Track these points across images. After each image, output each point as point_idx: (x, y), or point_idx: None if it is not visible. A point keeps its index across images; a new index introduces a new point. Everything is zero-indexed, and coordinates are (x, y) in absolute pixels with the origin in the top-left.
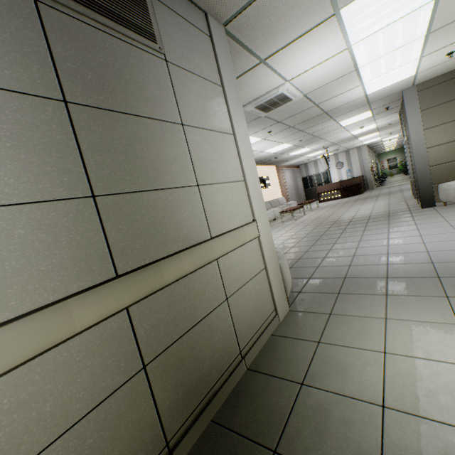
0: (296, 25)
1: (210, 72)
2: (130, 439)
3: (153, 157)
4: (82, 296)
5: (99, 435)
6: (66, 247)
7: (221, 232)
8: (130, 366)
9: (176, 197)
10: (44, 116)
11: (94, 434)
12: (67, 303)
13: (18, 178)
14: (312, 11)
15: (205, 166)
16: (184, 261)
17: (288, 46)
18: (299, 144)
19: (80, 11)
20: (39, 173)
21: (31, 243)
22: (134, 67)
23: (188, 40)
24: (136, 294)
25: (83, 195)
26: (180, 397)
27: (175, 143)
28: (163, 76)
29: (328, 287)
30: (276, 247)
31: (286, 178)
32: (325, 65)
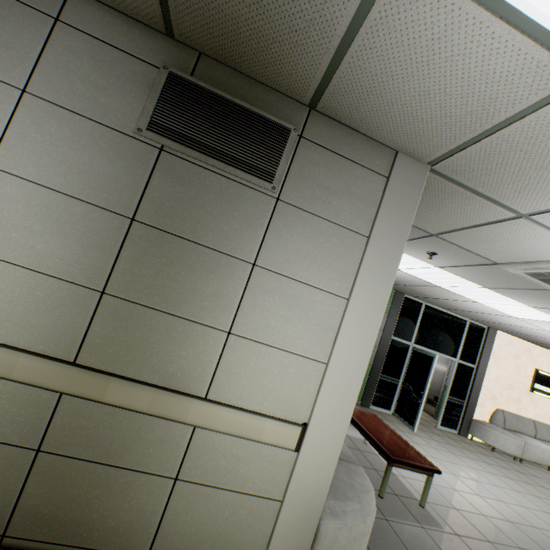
0: None
1: (353, 218)
2: None
3: (188, 283)
4: (32, 357)
5: None
6: (57, 317)
7: (227, 401)
8: (30, 437)
9: (188, 330)
10: (109, 226)
11: None
12: (19, 354)
13: (63, 260)
14: None
15: (259, 318)
16: (140, 395)
17: None
18: None
19: (194, 156)
20: (77, 262)
21: (39, 302)
22: (225, 201)
23: (336, 180)
24: (70, 387)
25: (96, 288)
26: (45, 511)
27: (228, 279)
28: (261, 213)
29: None
30: (461, 509)
31: None
32: None
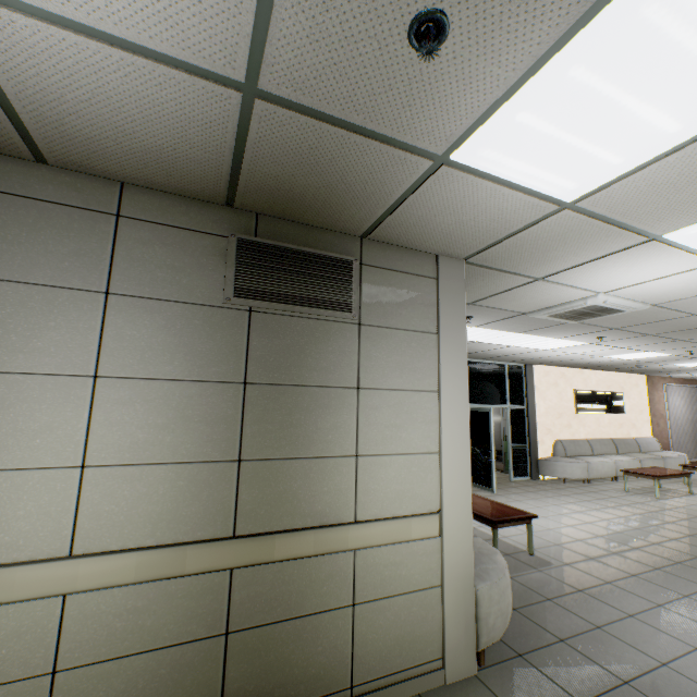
0: (579, 252)
1: (421, 321)
2: (191, 694)
3: (310, 425)
4: (199, 546)
5: (170, 671)
6: (205, 499)
7: (373, 516)
8: (215, 624)
9: (323, 467)
10: (226, 396)
11: (168, 668)
12: (186, 547)
13: (194, 443)
14: (602, 241)
15: (376, 433)
16: (304, 540)
17: (579, 267)
18: (691, 355)
19: (282, 308)
20: (207, 440)
21: (184, 492)
22: (318, 340)
23: (399, 293)
24: (241, 559)
25: (232, 458)
26: (251, 688)
27: (341, 408)
28: (350, 341)
29: (574, 678)
30: (561, 543)
31: (669, 402)
32: (677, 278)
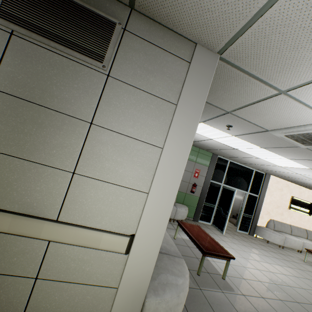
0: None
1: (165, 91)
2: None
3: (39, 137)
4: None
5: None
6: None
7: (74, 221)
8: None
9: (41, 171)
10: None
11: None
12: None
13: None
14: None
15: (96, 162)
16: (1, 219)
17: None
18: None
19: (39, 39)
20: None
21: None
22: (67, 76)
23: (152, 63)
24: None
25: None
26: None
27: (71, 134)
28: (95, 85)
29: None
30: (247, 279)
31: None
32: None
